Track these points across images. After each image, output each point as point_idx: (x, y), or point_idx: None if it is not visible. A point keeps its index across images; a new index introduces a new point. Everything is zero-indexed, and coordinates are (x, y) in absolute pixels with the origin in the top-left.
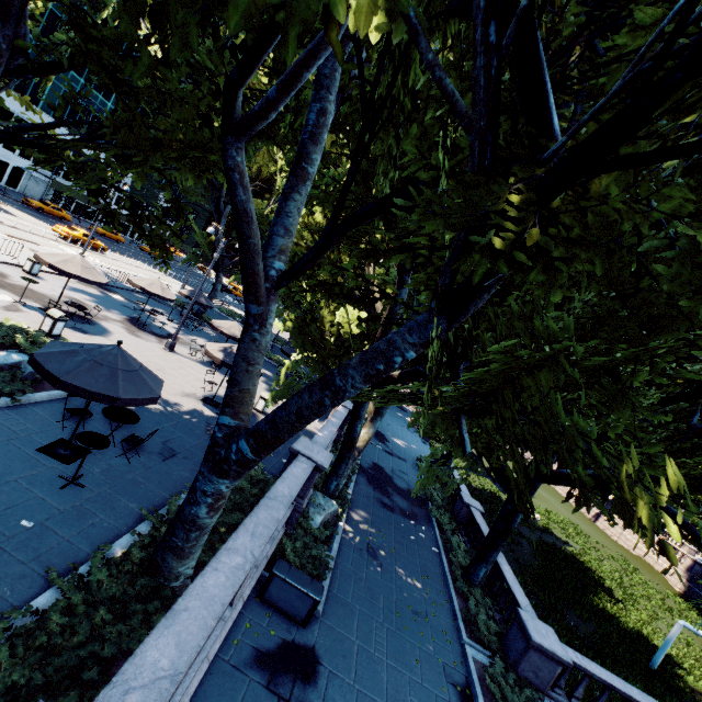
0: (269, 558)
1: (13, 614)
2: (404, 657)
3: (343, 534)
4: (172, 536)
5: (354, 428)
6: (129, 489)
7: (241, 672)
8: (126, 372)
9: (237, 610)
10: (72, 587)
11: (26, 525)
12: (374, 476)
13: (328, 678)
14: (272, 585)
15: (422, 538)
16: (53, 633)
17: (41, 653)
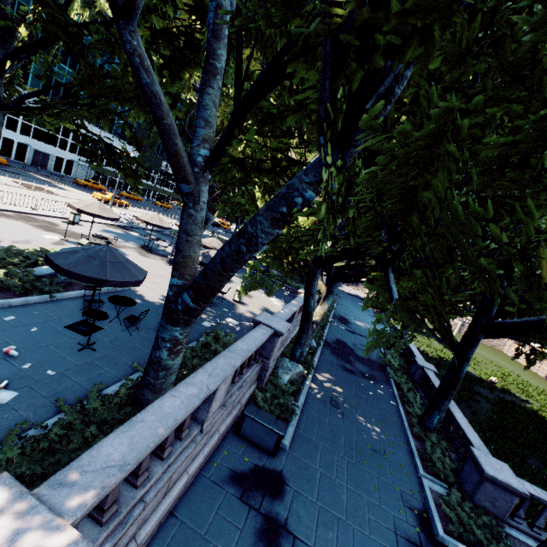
0: (244, 406)
1: (24, 426)
2: (363, 484)
3: (309, 390)
4: (146, 376)
5: (308, 303)
6: (129, 352)
7: (219, 487)
8: (114, 263)
9: (213, 439)
10: (75, 412)
11: (50, 374)
12: (337, 348)
13: (293, 495)
14: (244, 423)
15: (381, 394)
16: (54, 441)
17: (42, 453)
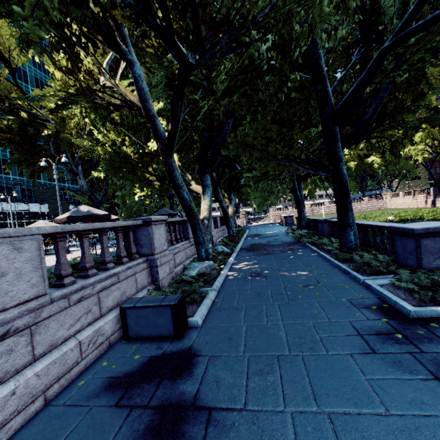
0: None
1: None
2: (302, 313)
3: (227, 277)
4: None
5: (183, 198)
6: None
7: (79, 407)
8: None
9: (63, 349)
10: None
11: None
12: (253, 248)
13: (208, 363)
14: (128, 320)
15: (301, 254)
16: None
17: None
